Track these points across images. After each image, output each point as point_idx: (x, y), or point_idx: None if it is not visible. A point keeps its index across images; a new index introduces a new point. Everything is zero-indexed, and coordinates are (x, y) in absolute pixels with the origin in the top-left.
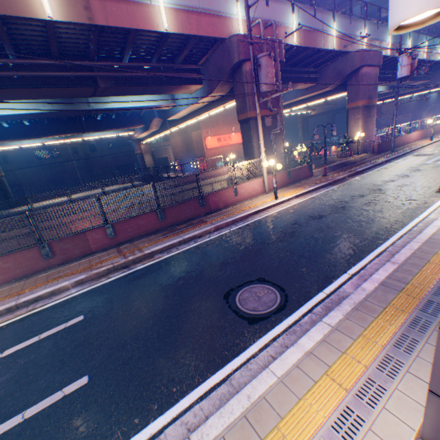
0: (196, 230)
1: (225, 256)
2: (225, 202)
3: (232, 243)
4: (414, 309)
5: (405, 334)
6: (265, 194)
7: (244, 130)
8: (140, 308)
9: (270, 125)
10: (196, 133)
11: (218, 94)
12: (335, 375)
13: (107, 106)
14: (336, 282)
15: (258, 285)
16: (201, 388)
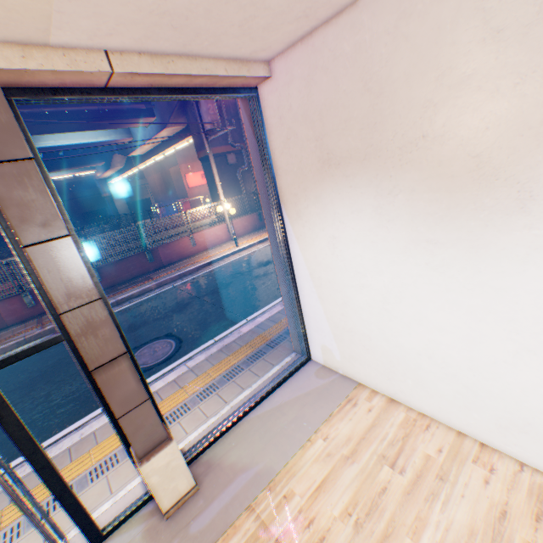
0: (138, 289)
1: (153, 314)
2: (182, 254)
3: (168, 299)
4: (265, 344)
5: (241, 365)
6: (232, 241)
7: (208, 170)
8: (37, 378)
9: (237, 162)
10: (176, 168)
11: (178, 128)
12: (163, 406)
13: (41, 145)
14: (233, 329)
15: (164, 340)
16: (57, 437)
